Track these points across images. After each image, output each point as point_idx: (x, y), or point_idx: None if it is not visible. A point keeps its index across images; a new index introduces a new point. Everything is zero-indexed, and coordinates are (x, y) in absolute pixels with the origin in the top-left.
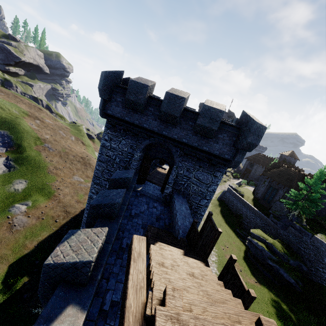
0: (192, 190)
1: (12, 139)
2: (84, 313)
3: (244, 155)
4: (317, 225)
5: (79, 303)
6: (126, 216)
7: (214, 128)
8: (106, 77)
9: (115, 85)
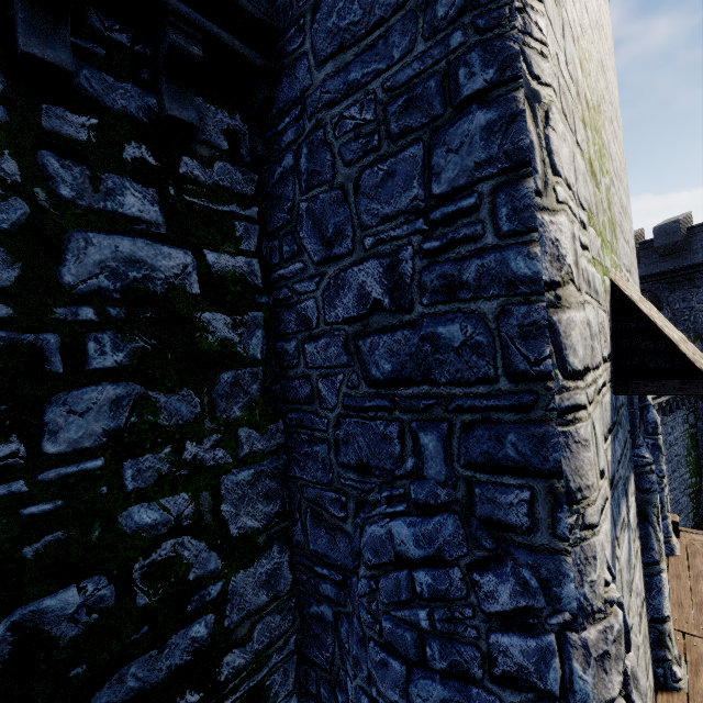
0: None
1: None
2: None
3: None
4: None
5: None
6: None
7: (676, 240)
8: None
9: None
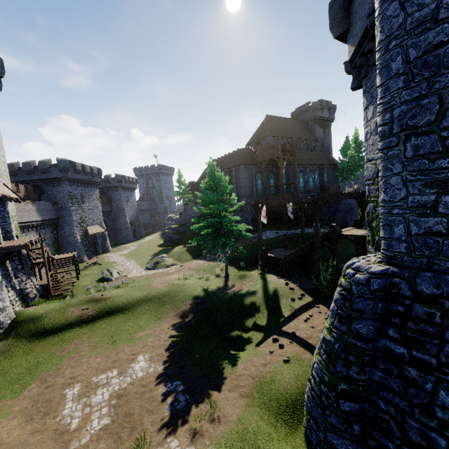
0: (58, 198)
1: None
2: None
3: (67, 173)
4: None
5: None
6: None
7: (46, 168)
8: None
9: None
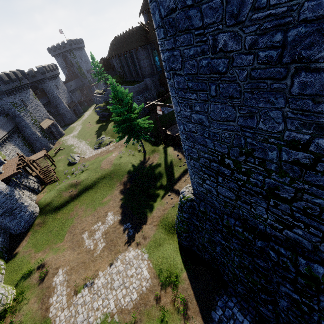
0: (6, 109)
1: None
2: None
3: (0, 88)
4: (118, 82)
5: None
6: None
7: None
8: None
9: None
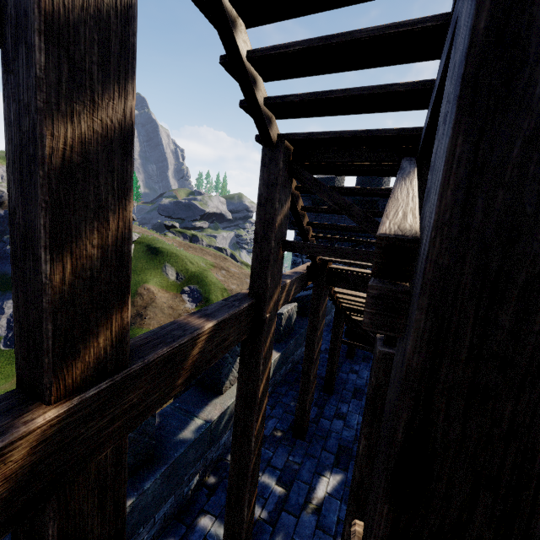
0: None
1: (201, 293)
2: (279, 353)
3: None
4: None
5: (274, 348)
6: (325, 330)
7: None
8: None
9: None
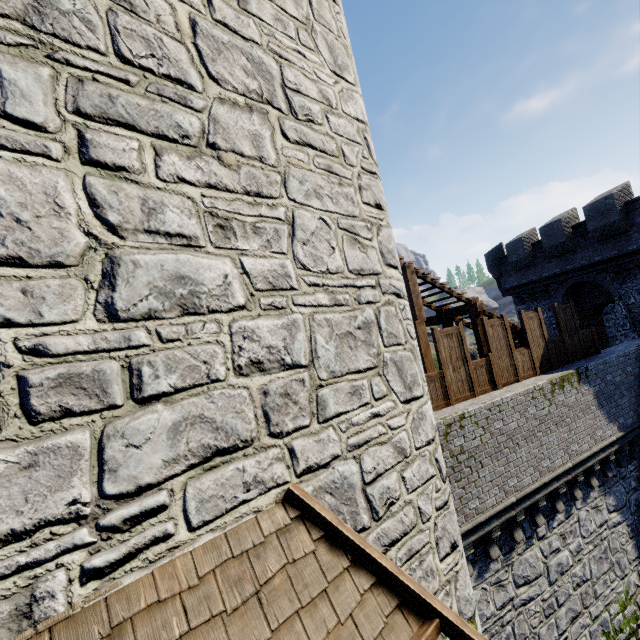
0: None
1: None
2: None
3: None
4: None
5: None
6: None
7: (613, 220)
8: (487, 259)
9: (499, 259)
